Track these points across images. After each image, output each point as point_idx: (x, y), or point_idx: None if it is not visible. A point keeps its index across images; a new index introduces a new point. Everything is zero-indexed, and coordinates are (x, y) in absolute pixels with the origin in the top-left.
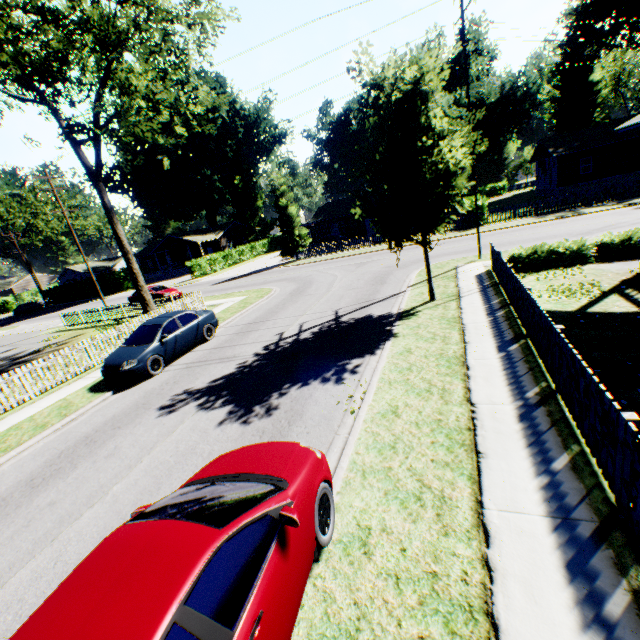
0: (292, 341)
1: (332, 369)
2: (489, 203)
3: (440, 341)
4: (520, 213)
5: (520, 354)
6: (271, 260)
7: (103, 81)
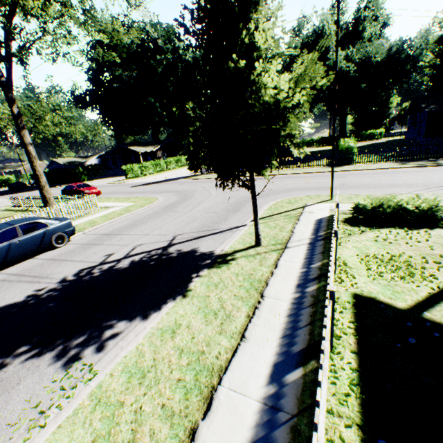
0: (106, 269)
1: (87, 333)
2: (365, 145)
3: (218, 323)
4: (385, 157)
5: (295, 402)
6: (186, 171)
7: (13, 2)
